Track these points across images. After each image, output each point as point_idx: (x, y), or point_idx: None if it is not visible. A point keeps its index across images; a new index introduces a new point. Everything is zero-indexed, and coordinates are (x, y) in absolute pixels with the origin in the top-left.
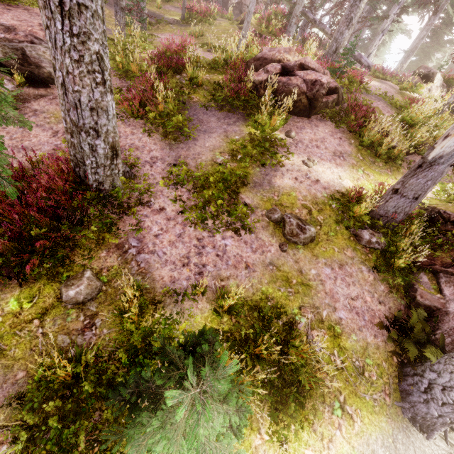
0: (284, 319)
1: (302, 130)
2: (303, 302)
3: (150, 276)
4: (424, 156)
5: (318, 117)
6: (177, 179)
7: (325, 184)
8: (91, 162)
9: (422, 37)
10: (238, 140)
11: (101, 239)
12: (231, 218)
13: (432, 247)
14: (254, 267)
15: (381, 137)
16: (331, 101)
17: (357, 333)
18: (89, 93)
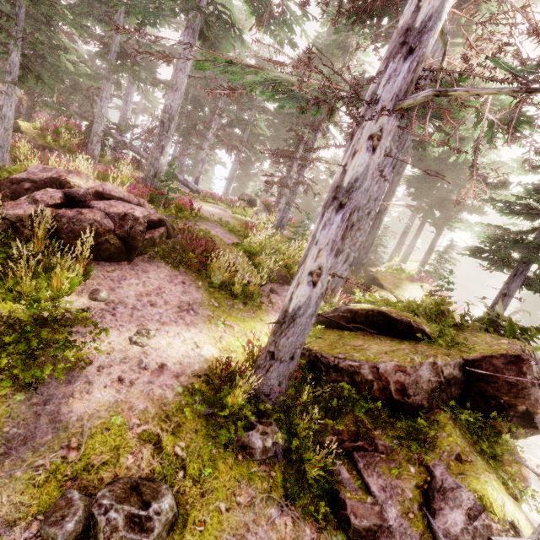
0: None
1: (122, 283)
2: None
3: None
4: (284, 306)
5: (146, 258)
6: None
7: (177, 368)
8: None
9: (235, 169)
10: None
11: None
12: None
13: (331, 415)
14: None
15: (231, 272)
16: (158, 236)
17: None
18: None
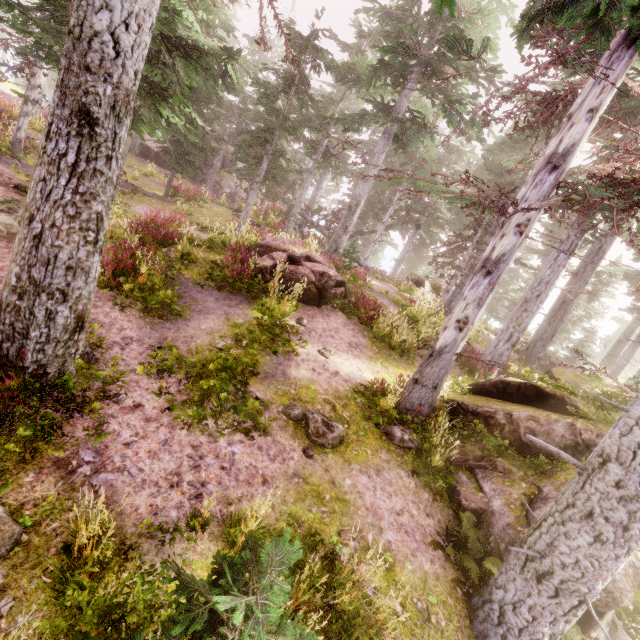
0: (321, 552)
1: (314, 319)
2: (343, 524)
3: (116, 507)
4: (432, 346)
5: (329, 307)
6: (163, 366)
7: (346, 376)
8: (41, 333)
9: (407, 251)
10: (243, 323)
11: (30, 452)
12: (239, 417)
13: (461, 440)
14: (274, 480)
15: (392, 331)
16: (340, 293)
17: (411, 559)
18: (72, 251)
